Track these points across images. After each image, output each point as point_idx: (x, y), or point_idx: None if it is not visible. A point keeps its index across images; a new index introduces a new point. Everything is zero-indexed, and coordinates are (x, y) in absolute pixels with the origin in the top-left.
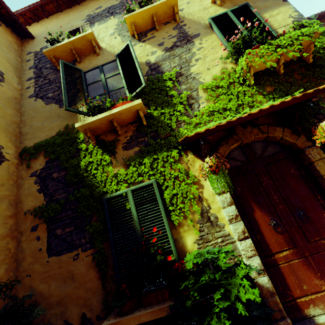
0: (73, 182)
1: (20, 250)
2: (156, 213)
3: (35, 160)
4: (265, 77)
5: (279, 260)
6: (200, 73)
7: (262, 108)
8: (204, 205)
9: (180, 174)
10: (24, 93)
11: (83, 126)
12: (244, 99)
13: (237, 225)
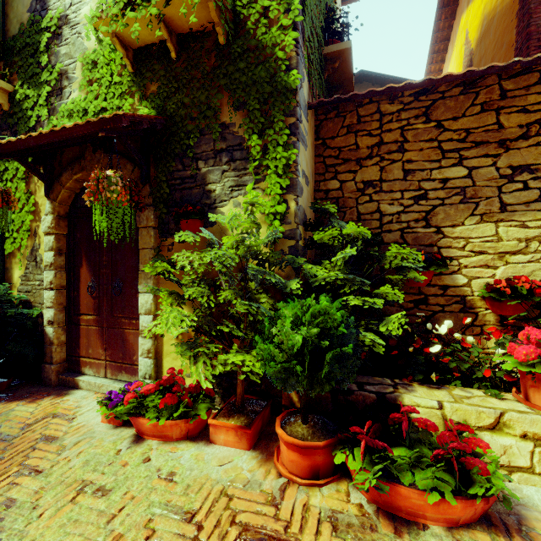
0: None
1: None
2: None
3: None
4: (152, 61)
5: (82, 321)
6: None
7: (42, 131)
8: (37, 243)
9: (23, 197)
10: None
11: None
12: (112, 99)
13: (49, 273)
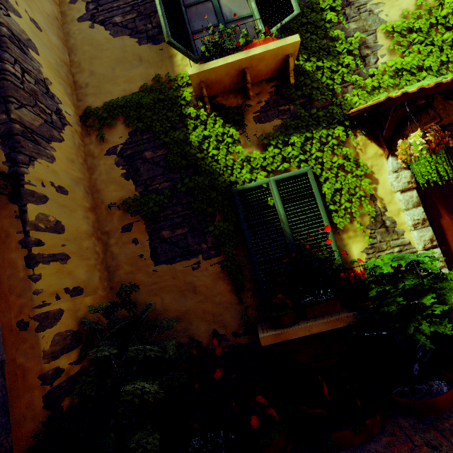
0: (180, 166)
1: (110, 255)
2: (312, 212)
3: (111, 129)
4: None
5: None
6: (382, 4)
7: None
8: (378, 206)
9: (346, 163)
10: (67, 11)
11: (199, 75)
12: (451, 54)
13: (423, 231)
